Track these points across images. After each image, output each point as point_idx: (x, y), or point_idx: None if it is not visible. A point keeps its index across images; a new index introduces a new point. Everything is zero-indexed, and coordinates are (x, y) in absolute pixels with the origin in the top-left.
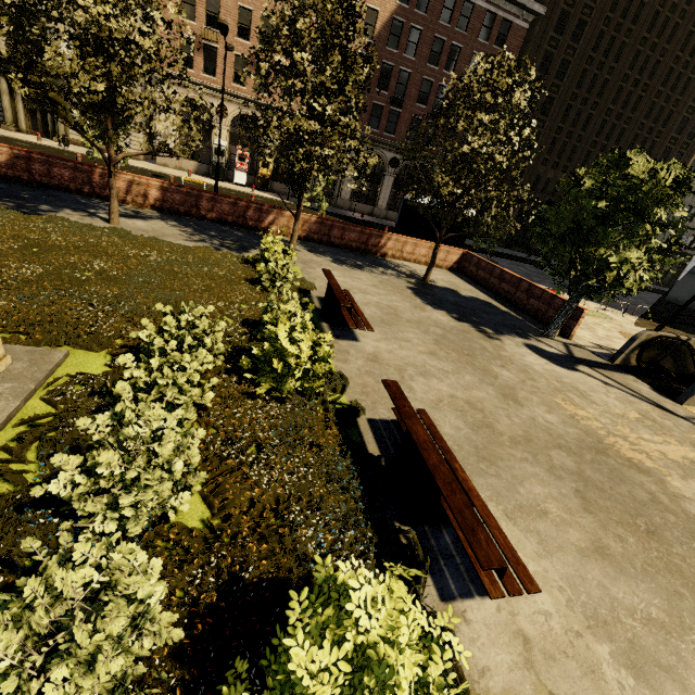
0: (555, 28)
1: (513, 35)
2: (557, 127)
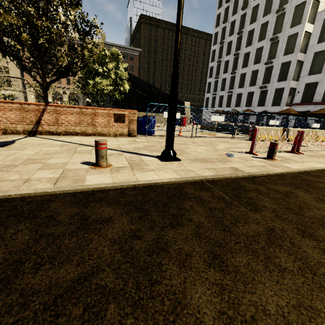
0: (148, 53)
1: (135, 57)
2: (160, 79)
